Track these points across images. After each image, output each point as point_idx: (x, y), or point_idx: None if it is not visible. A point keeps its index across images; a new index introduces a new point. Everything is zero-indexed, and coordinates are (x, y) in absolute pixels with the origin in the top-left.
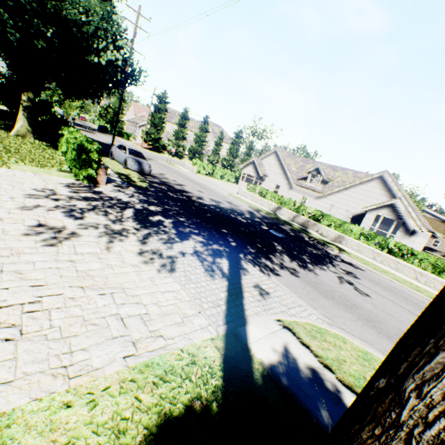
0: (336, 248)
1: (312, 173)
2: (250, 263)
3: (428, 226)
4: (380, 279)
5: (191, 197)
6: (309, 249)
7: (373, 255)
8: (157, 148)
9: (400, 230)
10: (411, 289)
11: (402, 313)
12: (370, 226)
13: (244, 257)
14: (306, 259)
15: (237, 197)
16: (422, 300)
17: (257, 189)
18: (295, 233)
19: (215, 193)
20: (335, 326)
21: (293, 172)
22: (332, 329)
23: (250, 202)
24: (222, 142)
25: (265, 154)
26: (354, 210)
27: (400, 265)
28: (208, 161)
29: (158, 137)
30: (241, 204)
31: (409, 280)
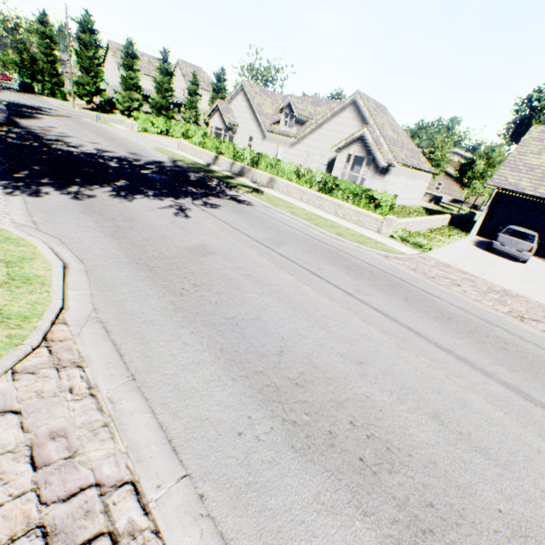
0: (248, 190)
1: (285, 112)
2: (5, 187)
3: (420, 164)
4: (266, 212)
5: (55, 145)
6: (189, 188)
7: (300, 195)
8: (101, 106)
9: (370, 169)
10: (298, 218)
11: (217, 229)
12: (342, 170)
13: (6, 184)
14: (153, 193)
15: (168, 151)
16: (297, 226)
17: (197, 138)
18: (200, 179)
19: (126, 146)
20: (29, 227)
21: (266, 115)
22: (2, 226)
23: (184, 156)
24: (197, 89)
25: (232, 94)
26: (329, 154)
27: (323, 201)
28: (185, 121)
29: (99, 89)
30: (161, 156)
31: (320, 214)
